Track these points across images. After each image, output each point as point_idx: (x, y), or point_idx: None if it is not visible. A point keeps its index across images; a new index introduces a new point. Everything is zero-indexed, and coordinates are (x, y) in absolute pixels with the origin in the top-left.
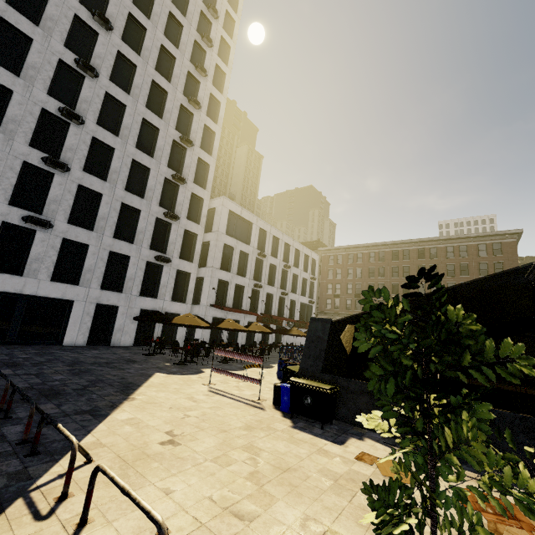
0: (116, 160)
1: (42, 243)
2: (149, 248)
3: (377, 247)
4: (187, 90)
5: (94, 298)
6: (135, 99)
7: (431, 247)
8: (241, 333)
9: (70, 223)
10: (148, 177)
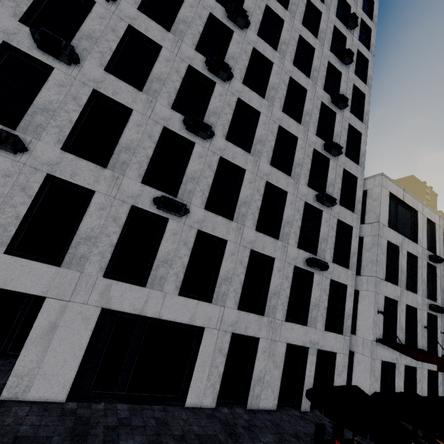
0: (261, 126)
1: (173, 237)
2: (296, 246)
3: None
4: (332, 48)
5: (228, 324)
6: (281, 55)
7: None
8: (419, 391)
9: (207, 209)
10: (294, 148)
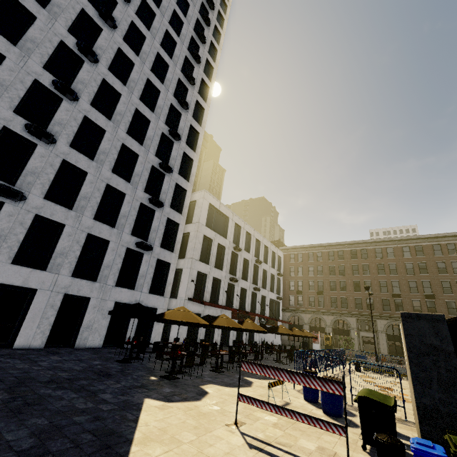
0: (106, 141)
1: (8, 218)
2: (130, 234)
3: (335, 247)
4: (177, 94)
5: (62, 287)
6: (130, 90)
7: (388, 247)
8: (217, 331)
9: (47, 199)
10: (136, 163)
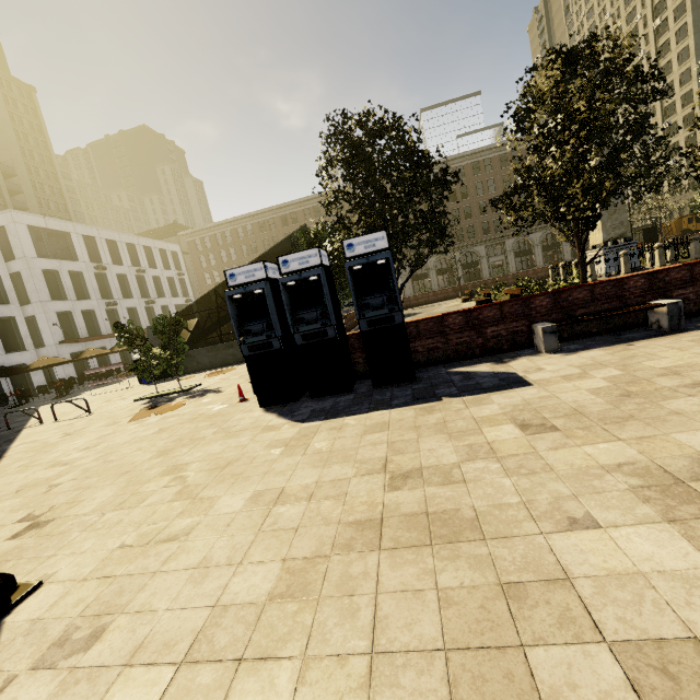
0: None
1: None
2: None
3: (243, 221)
4: None
5: None
6: None
7: (292, 212)
8: (114, 359)
9: None
10: None
